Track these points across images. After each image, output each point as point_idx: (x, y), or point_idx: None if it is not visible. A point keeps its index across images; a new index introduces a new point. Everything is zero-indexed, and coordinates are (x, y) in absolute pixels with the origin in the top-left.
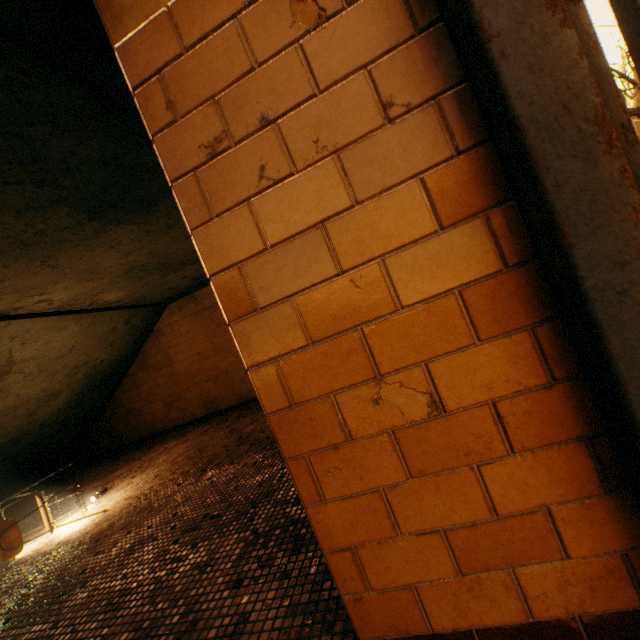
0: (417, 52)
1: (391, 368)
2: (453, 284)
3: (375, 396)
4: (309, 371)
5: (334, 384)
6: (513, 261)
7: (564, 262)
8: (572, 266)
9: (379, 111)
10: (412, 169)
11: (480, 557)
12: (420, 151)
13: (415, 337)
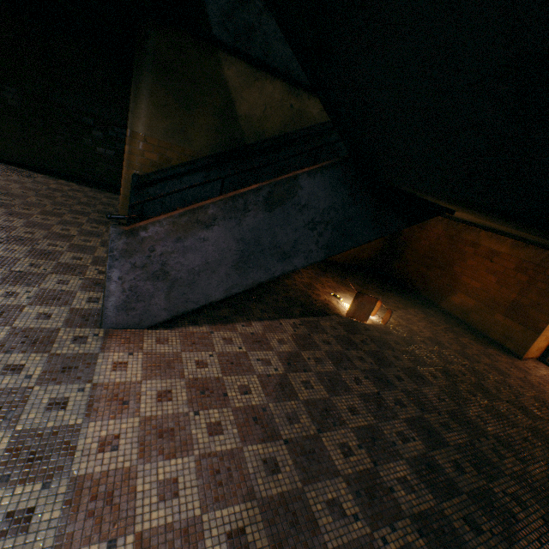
0: None
1: None
2: None
3: (548, 332)
4: None
5: (548, 329)
6: None
7: None
8: None
9: None
10: None
11: (536, 350)
12: None
13: None
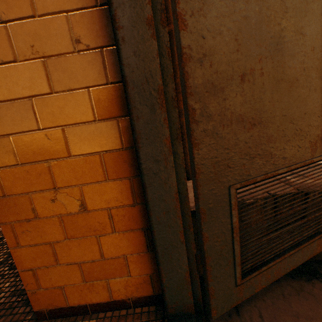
0: (97, 17)
1: (63, 185)
2: (99, 150)
3: (53, 198)
4: (17, 179)
5: (31, 188)
6: (128, 145)
7: (136, 154)
8: (139, 157)
9: (72, 43)
10: (86, 83)
11: (95, 275)
12: (92, 75)
13: (77, 172)
